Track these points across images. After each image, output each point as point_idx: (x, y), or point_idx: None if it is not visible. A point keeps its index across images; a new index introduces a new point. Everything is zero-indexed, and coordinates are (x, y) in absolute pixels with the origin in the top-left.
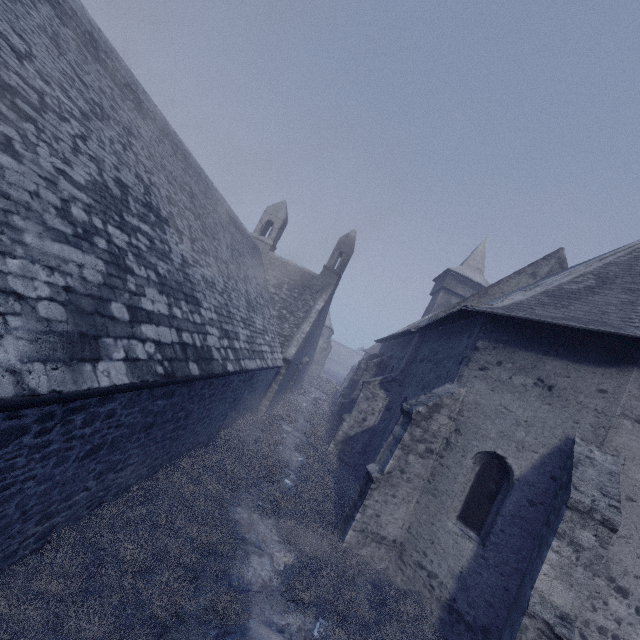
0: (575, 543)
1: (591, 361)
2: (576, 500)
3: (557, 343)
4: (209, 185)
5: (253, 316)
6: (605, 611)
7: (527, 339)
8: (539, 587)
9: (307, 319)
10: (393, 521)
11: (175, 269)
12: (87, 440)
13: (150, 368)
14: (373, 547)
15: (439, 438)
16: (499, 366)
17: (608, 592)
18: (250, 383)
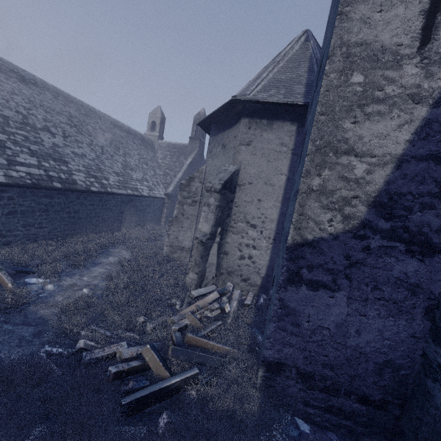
0: (209, 205)
1: (233, 124)
2: (207, 186)
3: (227, 122)
4: (92, 110)
5: (130, 172)
6: (247, 237)
7: (220, 127)
8: (199, 228)
9: (180, 171)
10: (186, 239)
11: (46, 148)
12: (4, 207)
13: (21, 180)
14: (179, 252)
15: (198, 194)
16: (214, 147)
17: (247, 228)
18: (133, 205)
